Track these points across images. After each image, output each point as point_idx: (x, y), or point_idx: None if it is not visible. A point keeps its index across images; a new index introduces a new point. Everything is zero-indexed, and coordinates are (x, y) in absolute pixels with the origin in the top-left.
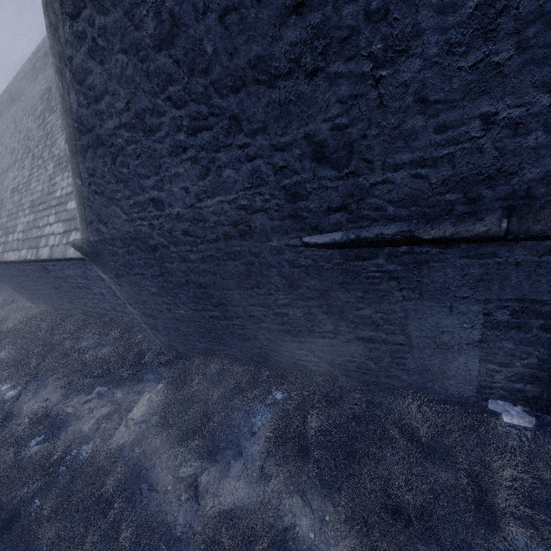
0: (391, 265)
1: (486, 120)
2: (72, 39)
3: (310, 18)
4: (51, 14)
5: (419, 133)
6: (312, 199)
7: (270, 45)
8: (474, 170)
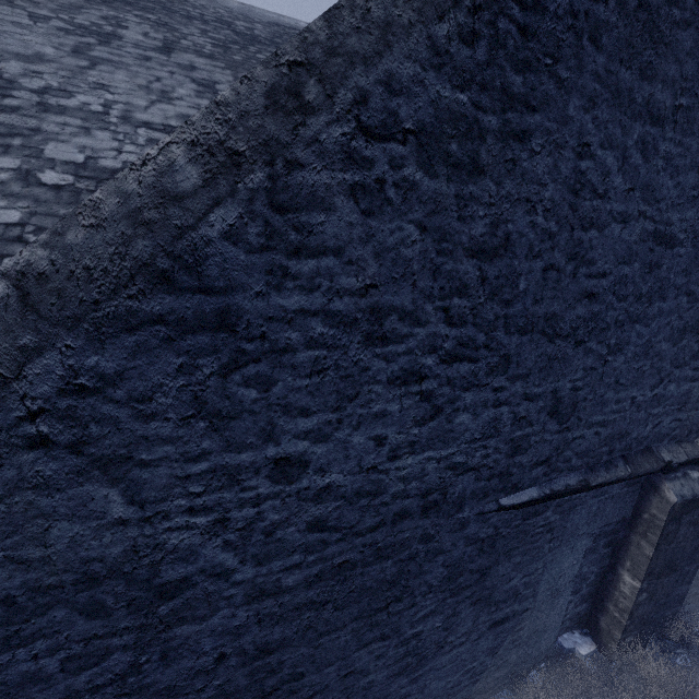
0: (554, 516)
1: (632, 400)
2: (334, 148)
3: (593, 306)
4: (315, 87)
5: (608, 402)
6: (528, 452)
7: (566, 309)
8: (619, 430)
